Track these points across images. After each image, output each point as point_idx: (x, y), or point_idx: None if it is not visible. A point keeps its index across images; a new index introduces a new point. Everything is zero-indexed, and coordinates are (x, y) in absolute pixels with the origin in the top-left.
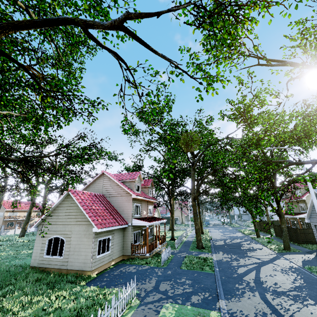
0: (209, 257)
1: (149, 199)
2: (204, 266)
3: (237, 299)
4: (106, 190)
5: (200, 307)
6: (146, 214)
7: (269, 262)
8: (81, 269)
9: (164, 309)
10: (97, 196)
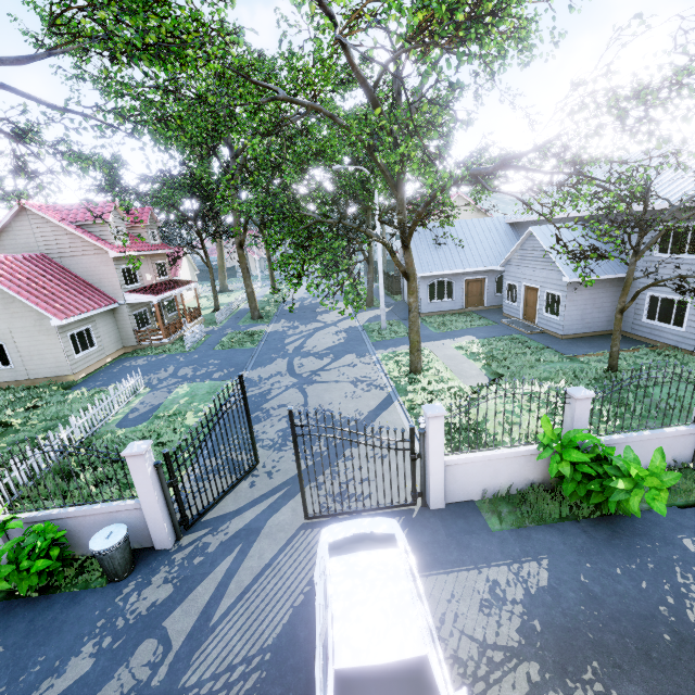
0: (262, 330)
1: (152, 251)
2: (248, 342)
3: (263, 367)
4: (47, 246)
5: (219, 380)
6: (153, 279)
7: (332, 325)
8: (57, 375)
9: (178, 389)
10: (32, 261)
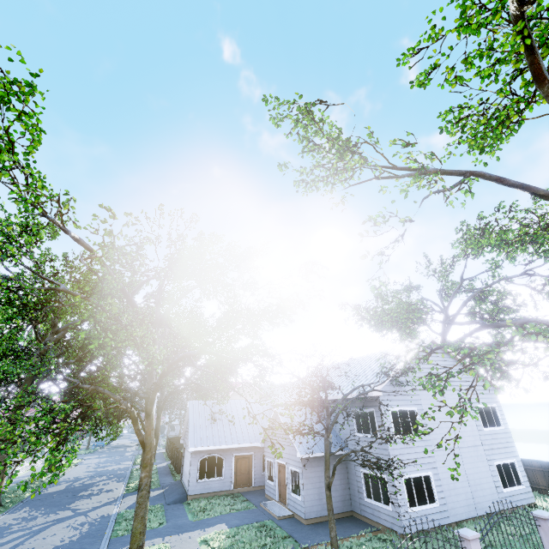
0: None
1: None
2: None
3: None
4: None
5: None
6: None
7: (82, 514)
8: None
9: None
10: None
